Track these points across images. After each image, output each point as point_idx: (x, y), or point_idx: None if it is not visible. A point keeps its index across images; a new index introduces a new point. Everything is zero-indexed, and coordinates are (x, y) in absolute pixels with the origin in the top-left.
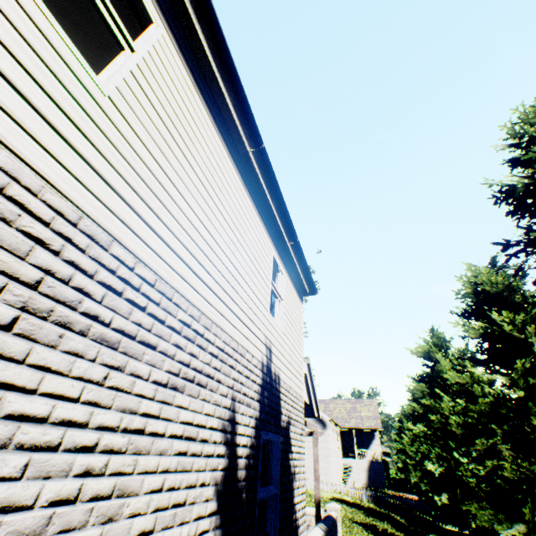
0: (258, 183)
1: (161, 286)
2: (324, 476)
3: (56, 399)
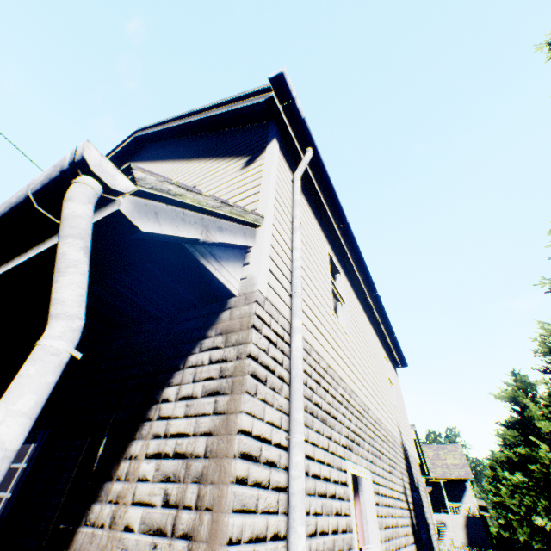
0: (370, 309)
1: (376, 420)
2: None
3: (381, 486)
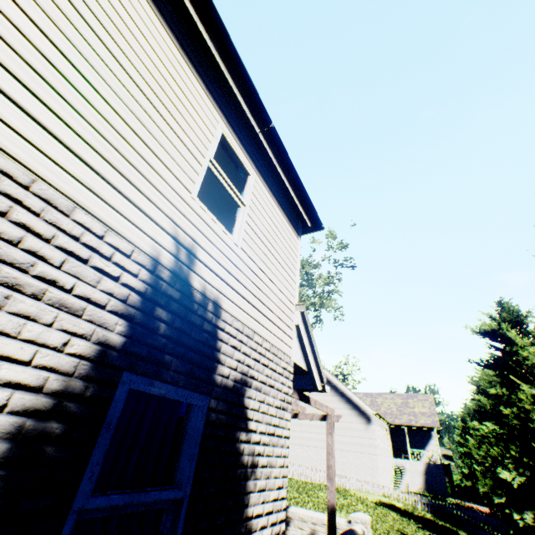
0: None
1: None
2: (370, 477)
3: None
